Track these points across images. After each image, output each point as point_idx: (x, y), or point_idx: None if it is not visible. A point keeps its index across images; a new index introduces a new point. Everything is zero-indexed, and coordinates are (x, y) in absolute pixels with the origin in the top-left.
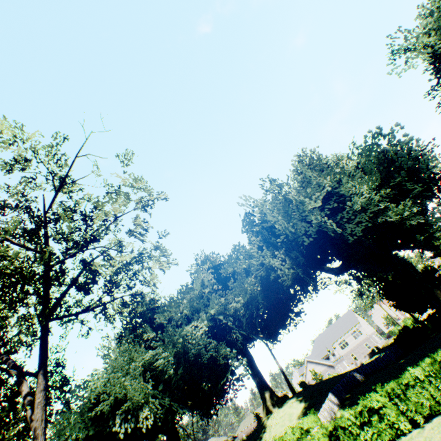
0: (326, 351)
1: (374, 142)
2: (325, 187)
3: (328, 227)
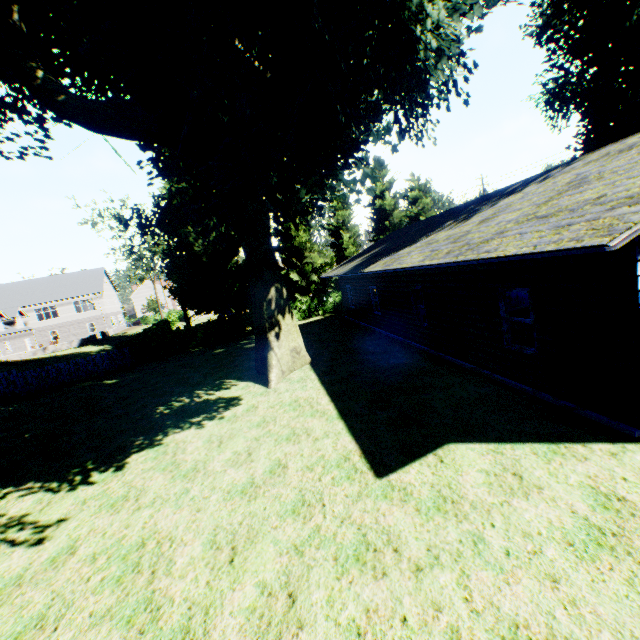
0: None
1: None
2: None
3: None
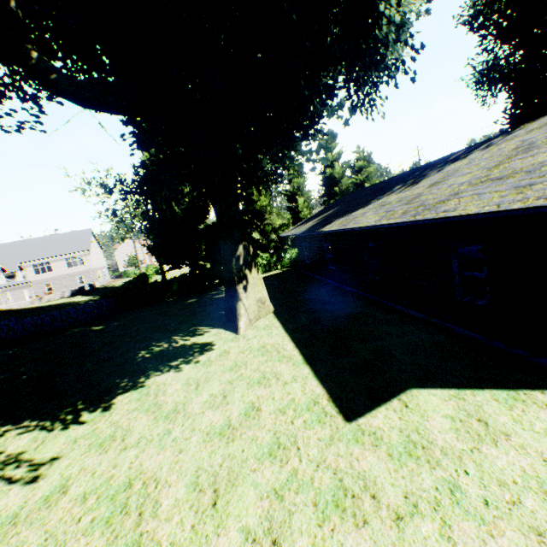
0: None
1: None
2: None
3: None
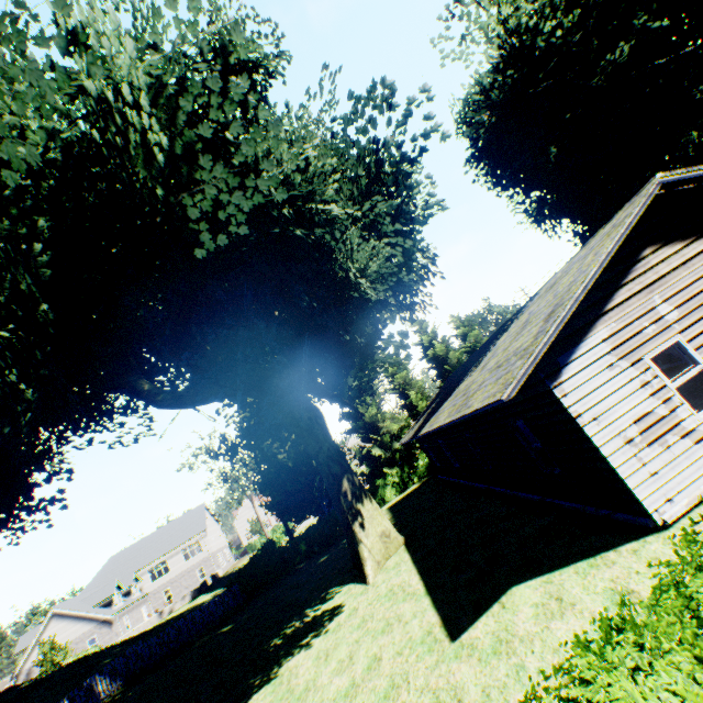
0: (115, 587)
1: (371, 116)
2: (207, 42)
3: (130, 128)
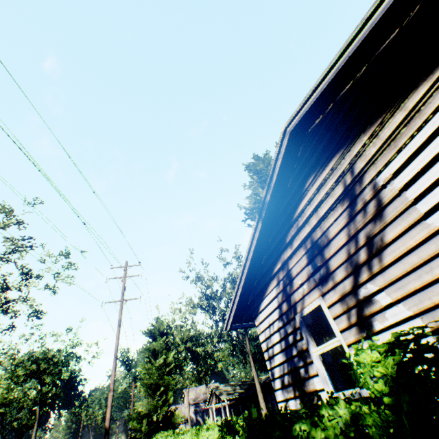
0: None
1: None
2: None
3: None
